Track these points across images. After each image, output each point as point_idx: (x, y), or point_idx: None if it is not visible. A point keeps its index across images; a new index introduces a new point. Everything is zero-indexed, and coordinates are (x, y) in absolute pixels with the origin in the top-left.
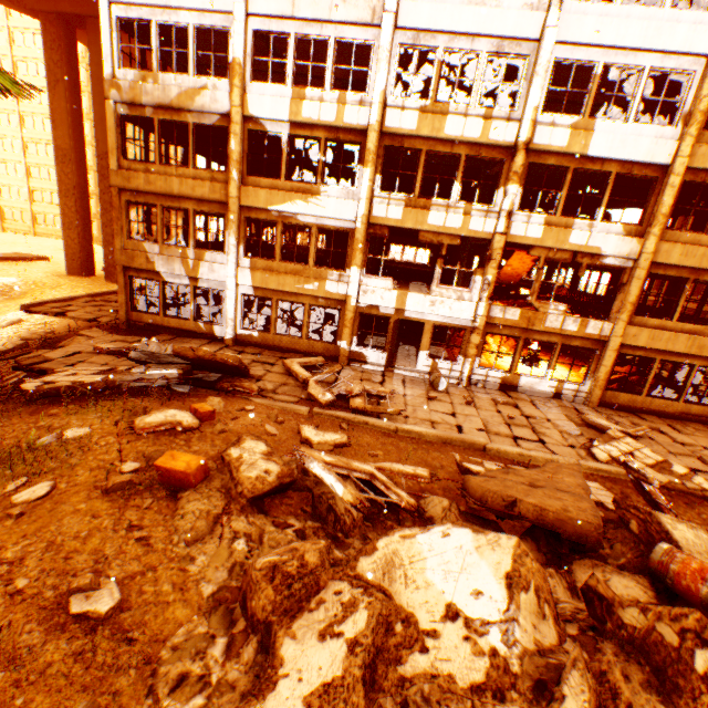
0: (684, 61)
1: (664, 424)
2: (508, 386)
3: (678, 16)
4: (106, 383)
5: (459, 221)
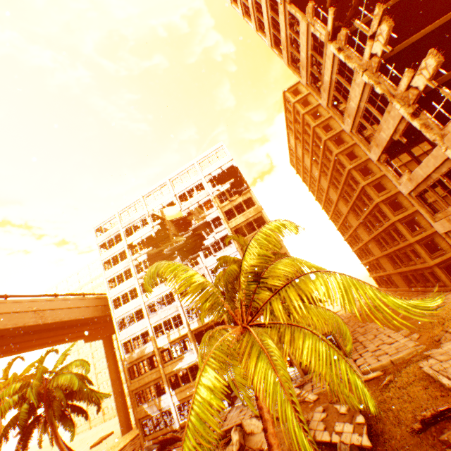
0: None
1: None
2: None
3: None
4: None
5: None
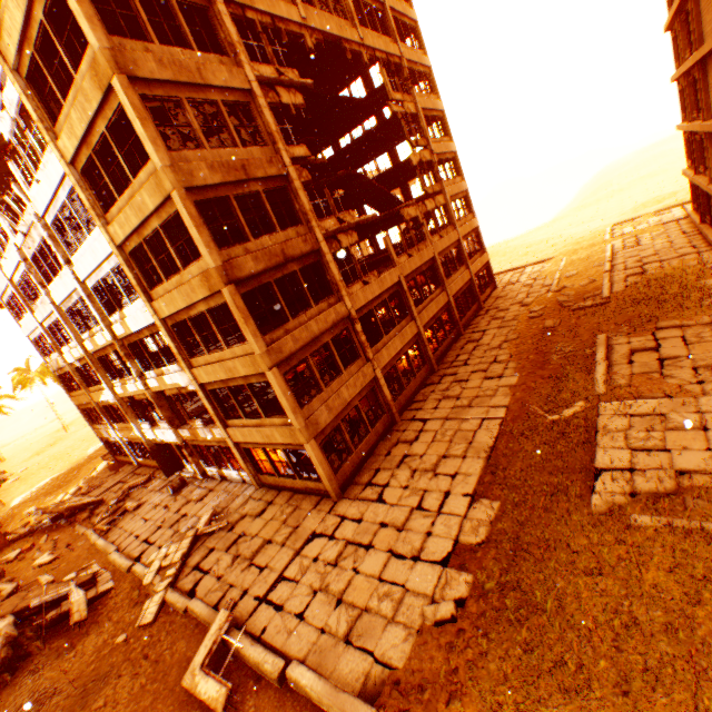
0: (115, 258)
1: (281, 504)
2: (223, 476)
3: (94, 236)
4: (31, 530)
5: (136, 387)
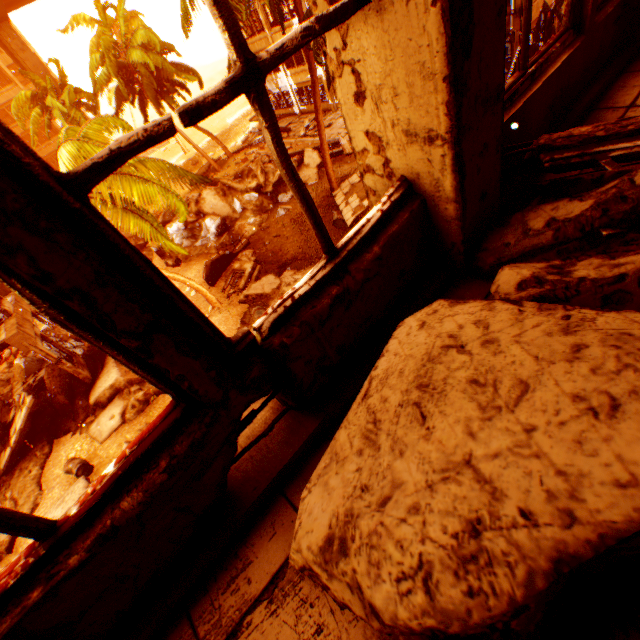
0: None
1: None
2: None
3: None
4: (249, 145)
5: None
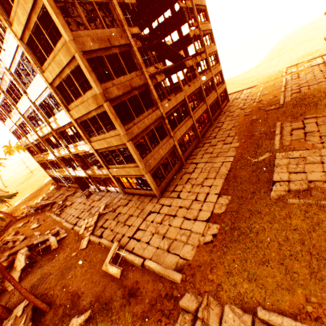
0: (48, 90)
1: (135, 201)
2: (108, 190)
3: (37, 78)
4: (26, 215)
5: (64, 152)
